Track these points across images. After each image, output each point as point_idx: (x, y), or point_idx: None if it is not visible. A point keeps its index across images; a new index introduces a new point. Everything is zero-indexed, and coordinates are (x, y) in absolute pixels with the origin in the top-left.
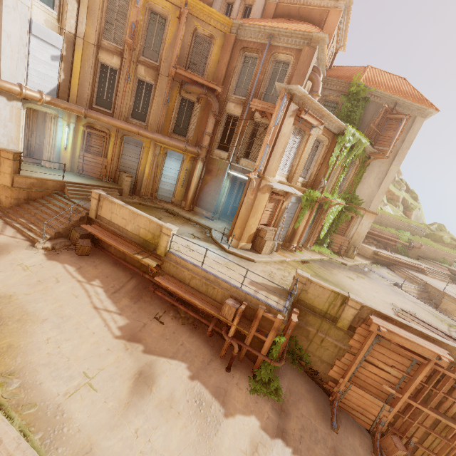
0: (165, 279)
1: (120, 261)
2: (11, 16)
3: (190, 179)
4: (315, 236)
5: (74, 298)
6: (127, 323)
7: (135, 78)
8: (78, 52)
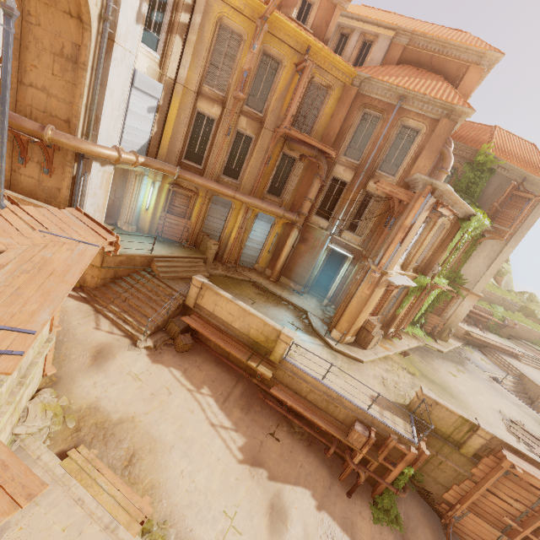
0: (281, 391)
1: (221, 359)
2: (117, 69)
3: (279, 246)
4: (412, 318)
5: (190, 415)
6: (245, 441)
7: (234, 131)
8: (175, 100)
